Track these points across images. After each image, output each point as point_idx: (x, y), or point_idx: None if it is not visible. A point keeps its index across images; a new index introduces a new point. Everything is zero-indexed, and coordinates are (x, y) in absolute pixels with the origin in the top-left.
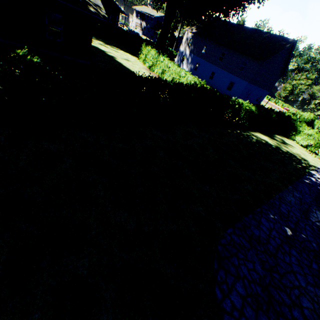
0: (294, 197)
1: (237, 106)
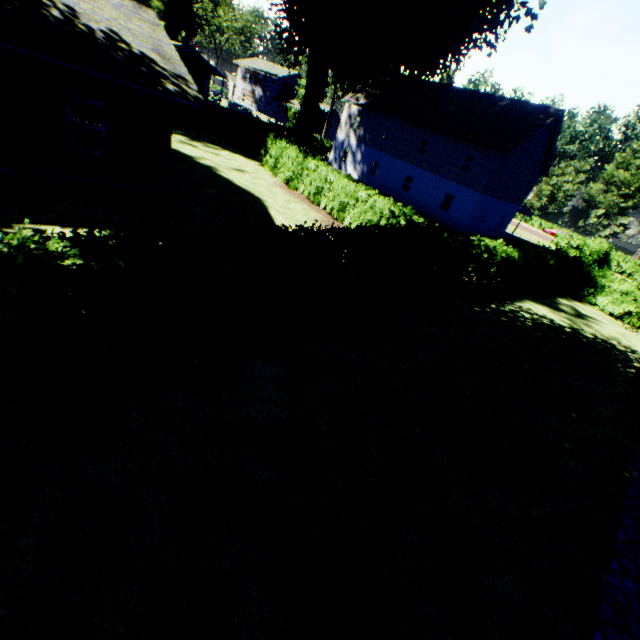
0: None
1: (485, 255)
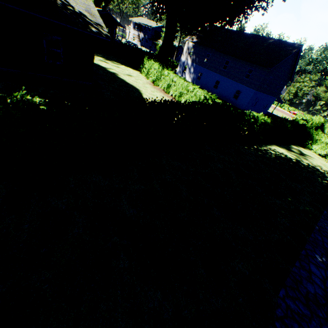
0: None
1: (252, 120)
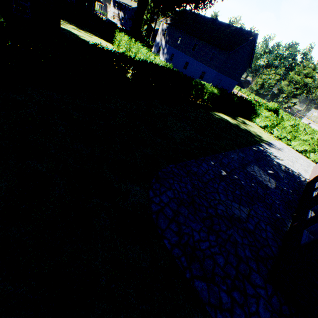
0: (238, 156)
1: (200, 87)
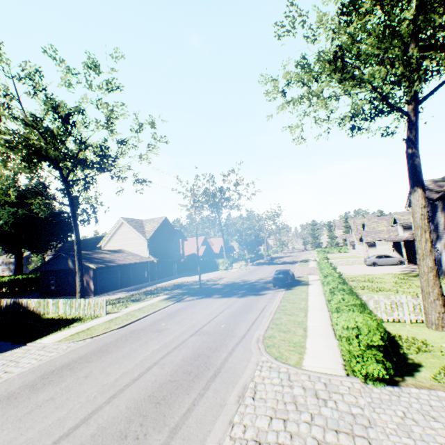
0: None
1: None
